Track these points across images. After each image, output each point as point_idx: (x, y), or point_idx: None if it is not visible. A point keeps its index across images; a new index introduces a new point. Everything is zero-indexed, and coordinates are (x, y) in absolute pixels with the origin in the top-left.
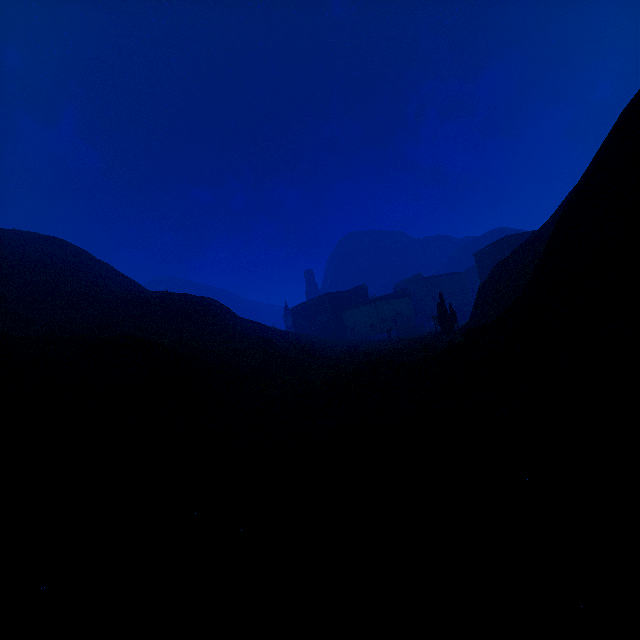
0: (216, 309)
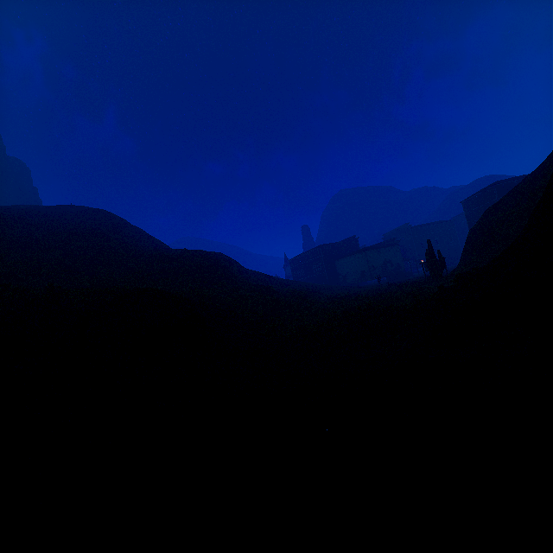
0: (225, 262)
